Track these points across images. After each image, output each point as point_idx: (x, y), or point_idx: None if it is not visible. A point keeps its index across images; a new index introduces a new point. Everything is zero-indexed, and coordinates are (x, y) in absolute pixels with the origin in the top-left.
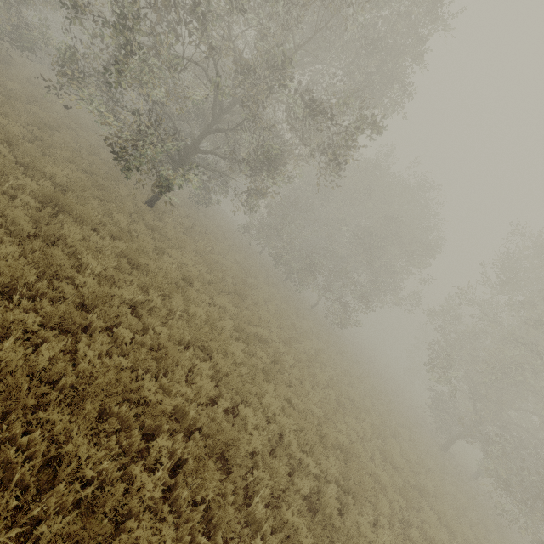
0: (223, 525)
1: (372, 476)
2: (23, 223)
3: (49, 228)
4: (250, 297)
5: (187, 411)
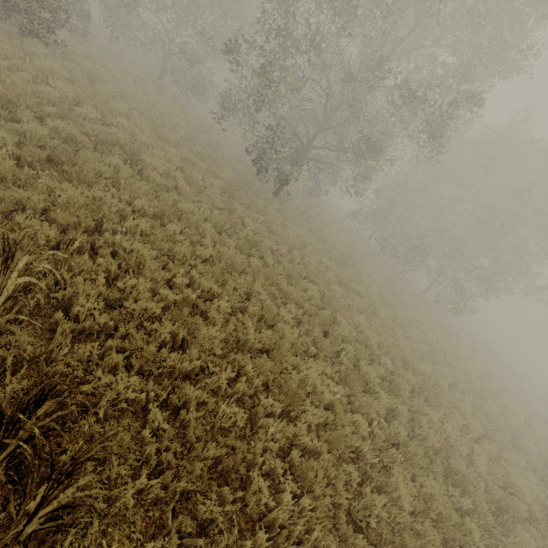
0: (323, 350)
1: (452, 402)
2: (218, 202)
3: (228, 205)
4: (353, 267)
5: (304, 305)
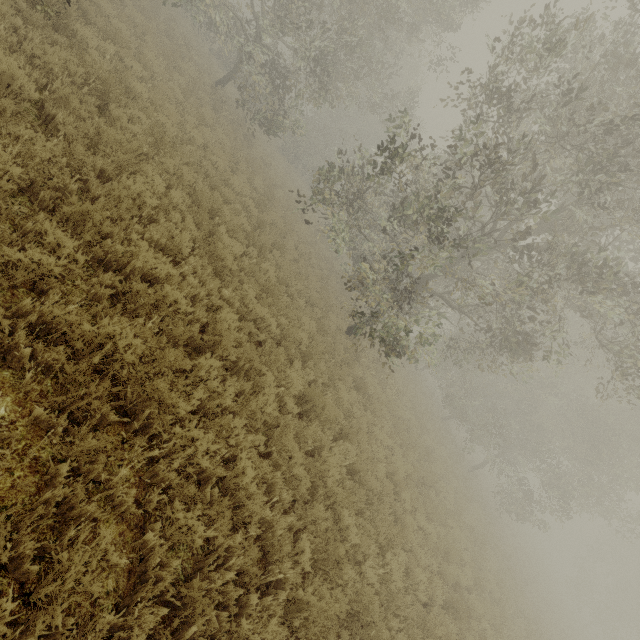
0: None
1: None
2: (301, 471)
3: (315, 464)
4: (434, 484)
5: None
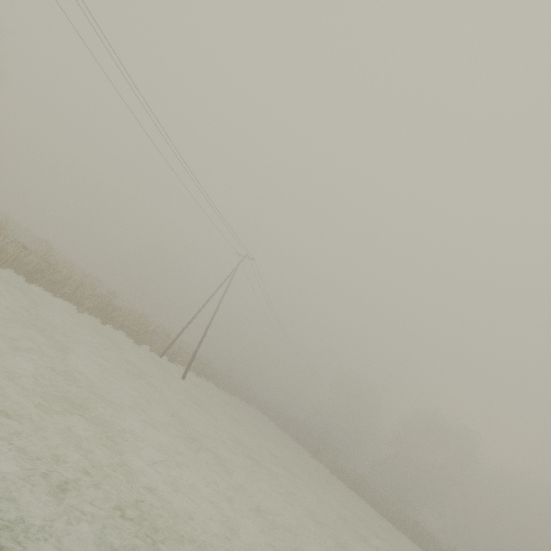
0: None
1: None
2: None
3: None
4: None
5: None
